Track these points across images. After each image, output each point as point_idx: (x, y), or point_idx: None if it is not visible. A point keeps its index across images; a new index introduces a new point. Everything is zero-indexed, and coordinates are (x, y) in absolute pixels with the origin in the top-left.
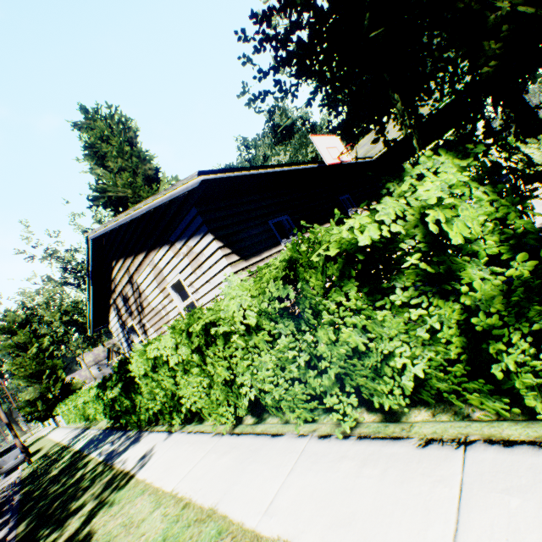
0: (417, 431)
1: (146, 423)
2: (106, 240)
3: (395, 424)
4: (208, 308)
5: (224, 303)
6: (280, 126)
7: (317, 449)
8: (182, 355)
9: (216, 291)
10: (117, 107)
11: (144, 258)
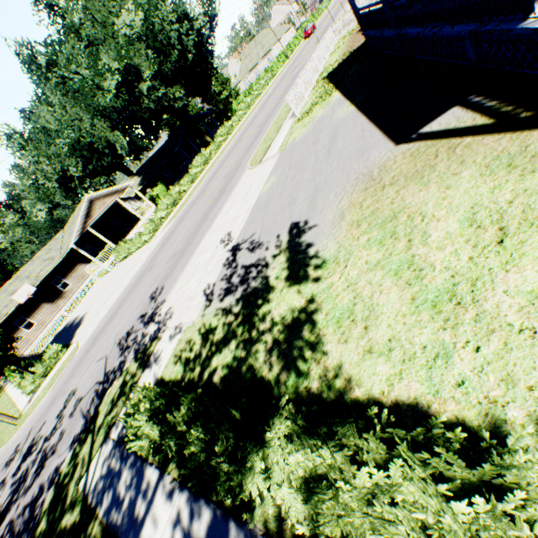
0: None
1: None
2: None
3: None
4: None
5: None
6: None
7: None
8: None
9: None
10: None
11: None
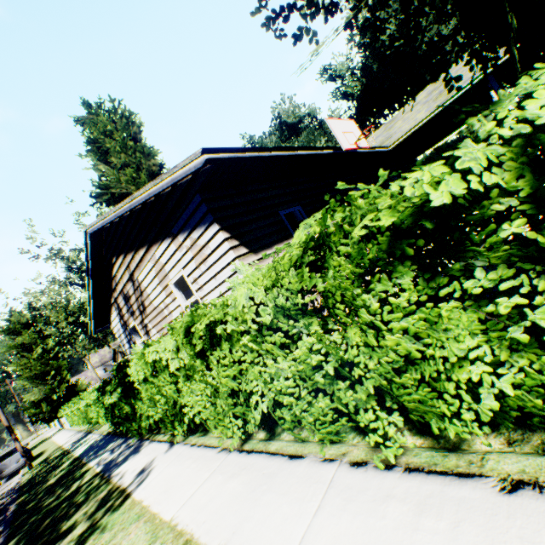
0: (495, 467)
1: (147, 431)
2: (105, 235)
3: (458, 454)
4: (214, 305)
5: (233, 298)
6: (287, 123)
7: (350, 481)
8: (184, 359)
9: (222, 288)
10: (120, 101)
11: (145, 253)
